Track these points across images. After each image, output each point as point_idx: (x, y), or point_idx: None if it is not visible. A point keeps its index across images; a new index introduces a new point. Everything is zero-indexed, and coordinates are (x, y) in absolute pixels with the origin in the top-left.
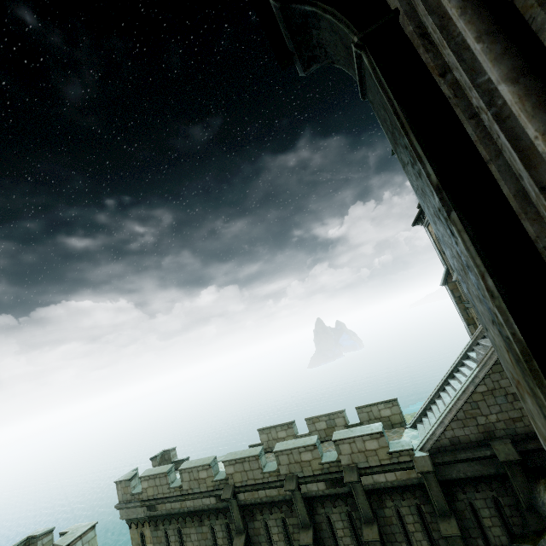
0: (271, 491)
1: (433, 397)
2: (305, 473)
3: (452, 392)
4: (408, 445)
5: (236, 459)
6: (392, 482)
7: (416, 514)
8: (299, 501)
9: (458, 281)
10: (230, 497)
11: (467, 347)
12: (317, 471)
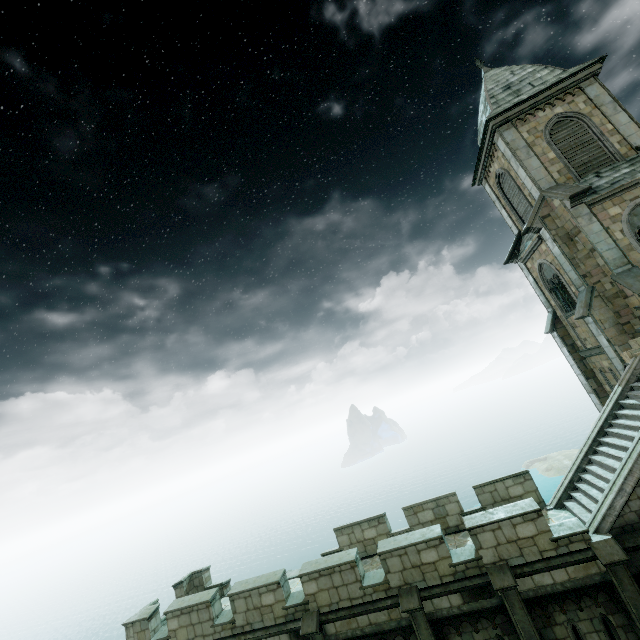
0: (378, 616)
1: (581, 464)
2: (429, 583)
3: (615, 451)
4: (578, 526)
5: (321, 570)
6: (562, 583)
7: (603, 631)
8: (422, 626)
9: (582, 318)
10: (316, 631)
11: (616, 395)
12: (448, 577)
